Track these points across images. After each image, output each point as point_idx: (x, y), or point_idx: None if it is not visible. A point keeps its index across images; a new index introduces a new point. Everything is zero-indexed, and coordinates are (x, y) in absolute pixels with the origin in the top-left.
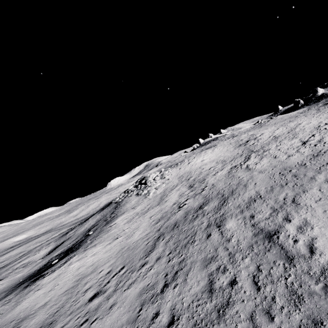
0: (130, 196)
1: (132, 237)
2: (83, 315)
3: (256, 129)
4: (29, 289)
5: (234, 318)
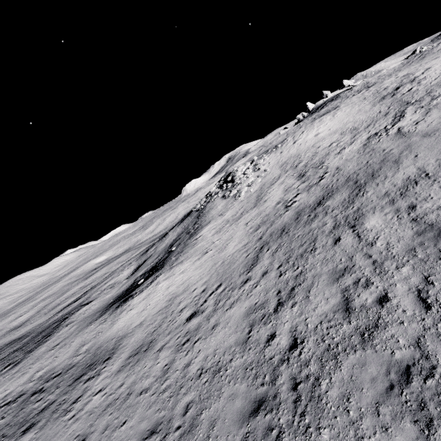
0: (215, 200)
1: (226, 249)
2: (183, 335)
3: (413, 65)
4: (121, 309)
5: (388, 344)
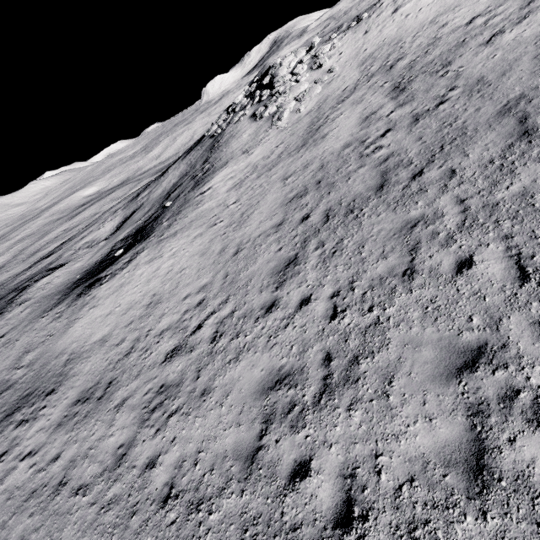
0: (239, 121)
1: (245, 226)
2: (157, 389)
3: None
4: (83, 301)
5: None
